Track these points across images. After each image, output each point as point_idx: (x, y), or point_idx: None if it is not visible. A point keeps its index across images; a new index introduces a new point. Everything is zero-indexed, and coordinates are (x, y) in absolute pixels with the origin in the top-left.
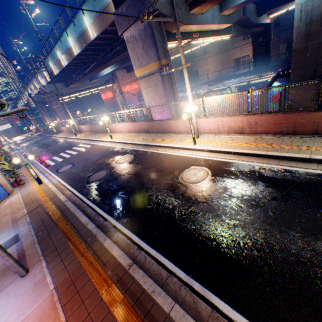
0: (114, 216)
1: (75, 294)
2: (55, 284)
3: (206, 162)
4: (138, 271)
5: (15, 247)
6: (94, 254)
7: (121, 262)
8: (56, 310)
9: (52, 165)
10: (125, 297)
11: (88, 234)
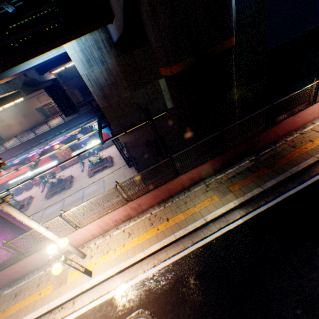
0: None
1: None
2: None
3: (131, 296)
4: None
5: None
6: None
7: None
8: None
9: None
10: None
11: None
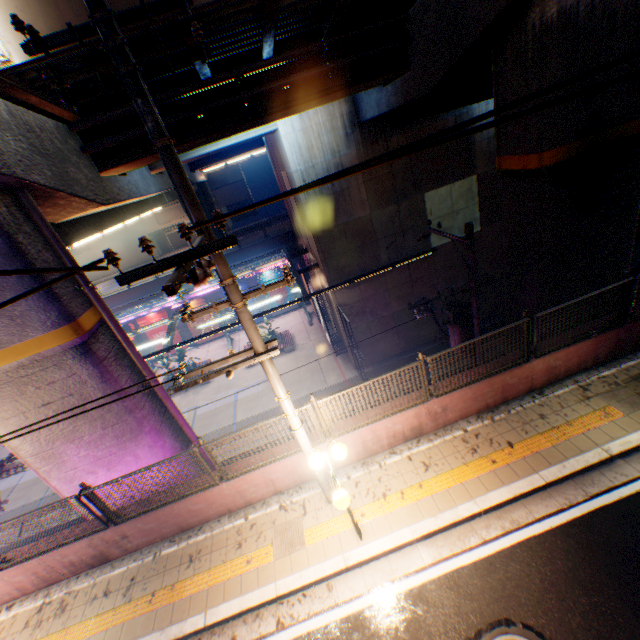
0: None
1: None
2: None
3: (469, 587)
4: None
5: None
6: None
7: None
8: None
9: None
10: None
11: None
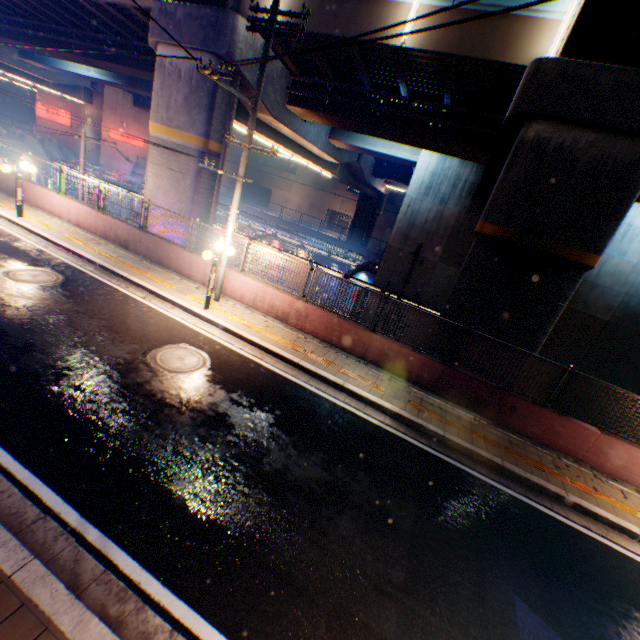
0: None
1: None
2: None
3: (212, 345)
4: None
5: None
6: None
7: None
8: None
9: None
10: None
11: None
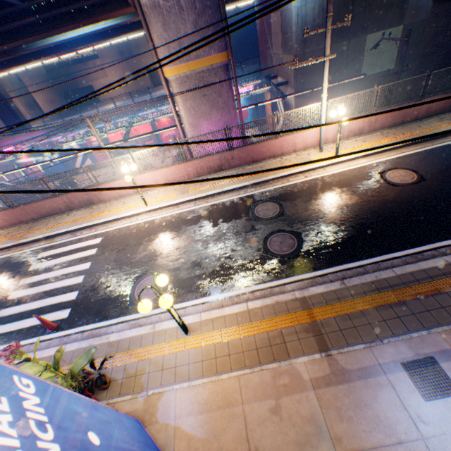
0: (431, 241)
1: None
2: None
3: (381, 165)
4: None
5: (450, 363)
6: None
7: None
8: None
9: (70, 316)
10: None
11: None
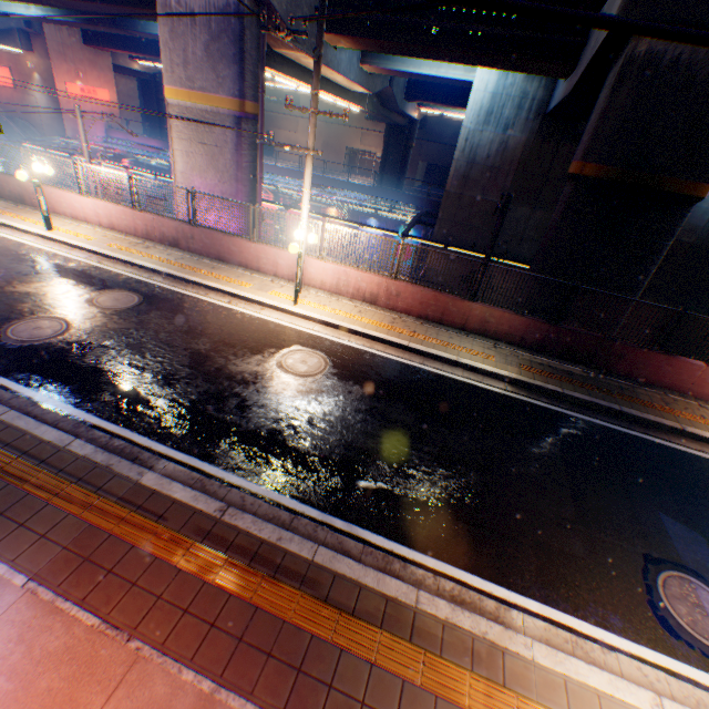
0: (139, 428)
1: (106, 576)
2: (29, 572)
3: (321, 342)
4: (244, 517)
5: None
6: (125, 503)
7: (200, 509)
8: (63, 613)
9: None
10: (230, 556)
11: (85, 466)
